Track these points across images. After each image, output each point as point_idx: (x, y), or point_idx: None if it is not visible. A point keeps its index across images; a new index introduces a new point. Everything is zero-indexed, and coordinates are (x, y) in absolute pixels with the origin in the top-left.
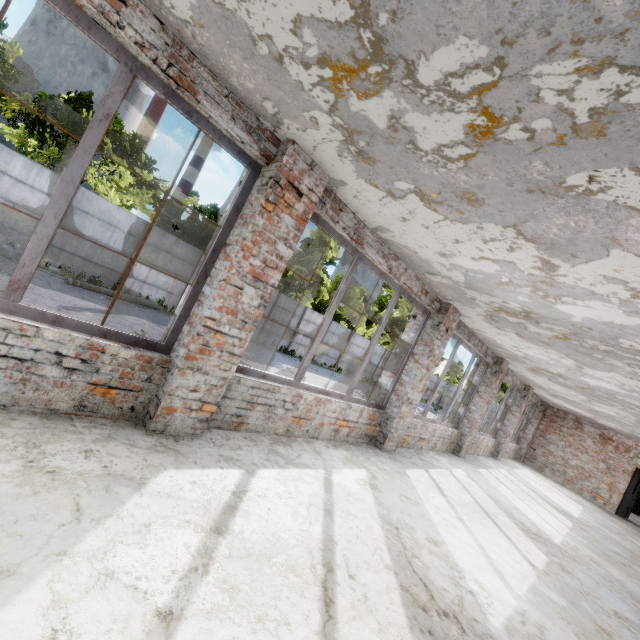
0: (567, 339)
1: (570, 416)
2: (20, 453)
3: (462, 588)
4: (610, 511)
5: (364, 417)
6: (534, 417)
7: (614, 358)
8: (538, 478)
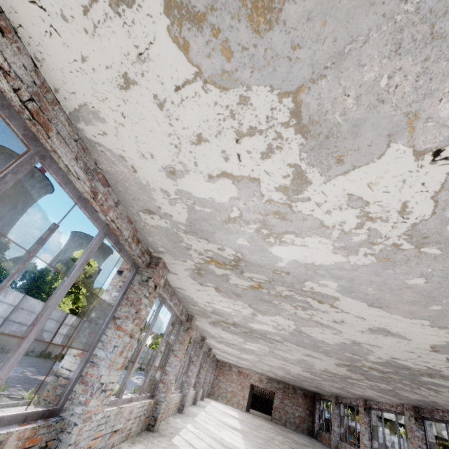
0: (241, 349)
1: (227, 364)
2: (156, 445)
3: (235, 447)
4: (244, 410)
5: (179, 399)
6: (213, 369)
7: (252, 353)
8: (219, 404)
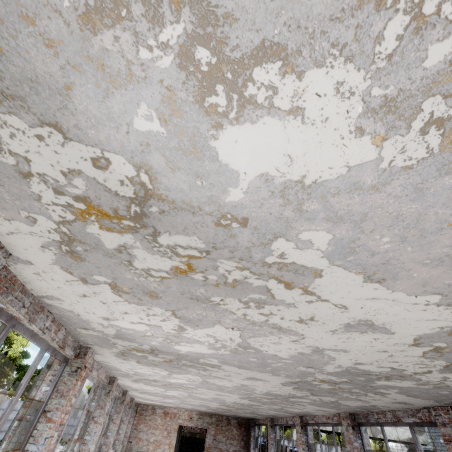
0: (166, 385)
1: (150, 406)
2: None
3: None
4: None
5: None
6: (131, 416)
7: (180, 388)
8: None
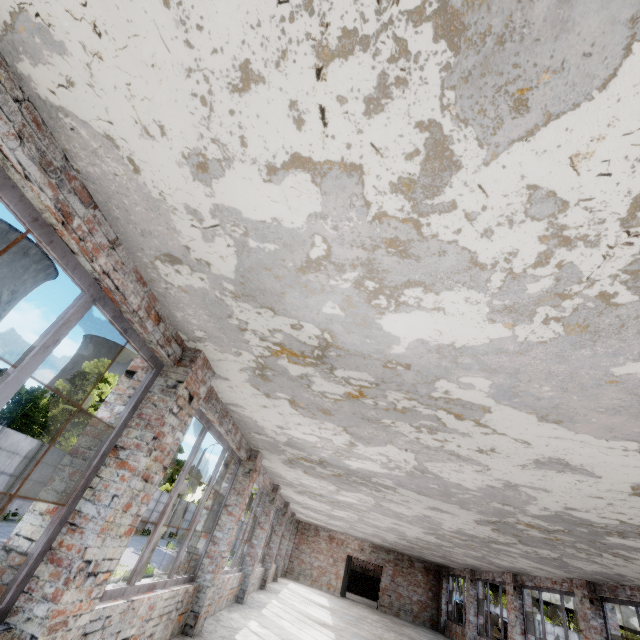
0: (333, 502)
1: (312, 526)
2: None
3: None
4: (338, 595)
5: (238, 581)
6: (292, 534)
7: (349, 508)
8: (300, 587)
